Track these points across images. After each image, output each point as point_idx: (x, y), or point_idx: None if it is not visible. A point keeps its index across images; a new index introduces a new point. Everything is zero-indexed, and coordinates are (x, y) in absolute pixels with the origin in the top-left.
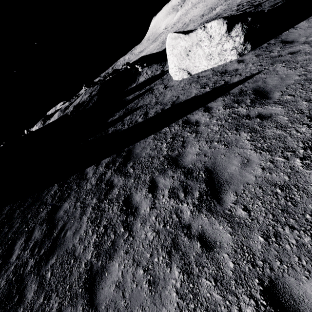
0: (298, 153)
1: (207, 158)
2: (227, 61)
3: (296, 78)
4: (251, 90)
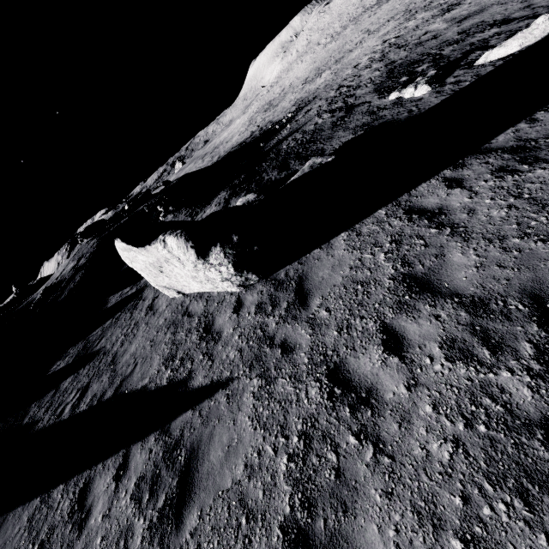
0: None
1: None
2: (228, 290)
3: (238, 473)
4: (185, 455)
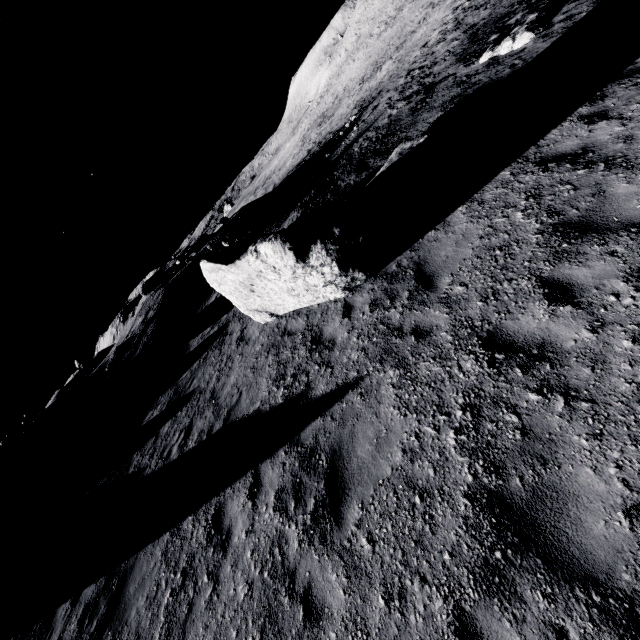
0: None
1: None
2: (330, 298)
3: (396, 460)
4: (327, 458)
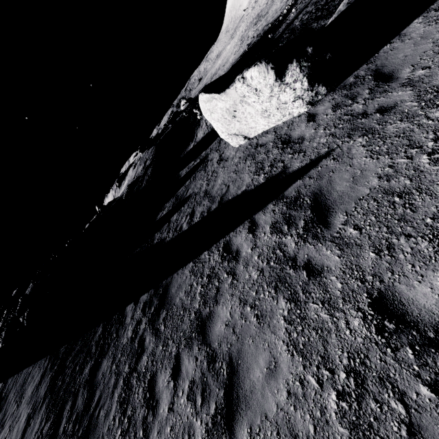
0: (337, 380)
1: (235, 338)
2: (294, 115)
3: (373, 184)
4: (310, 199)
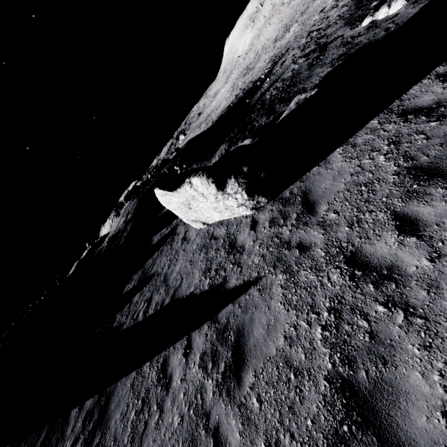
0: None
1: None
2: (243, 214)
3: (280, 344)
4: (234, 335)
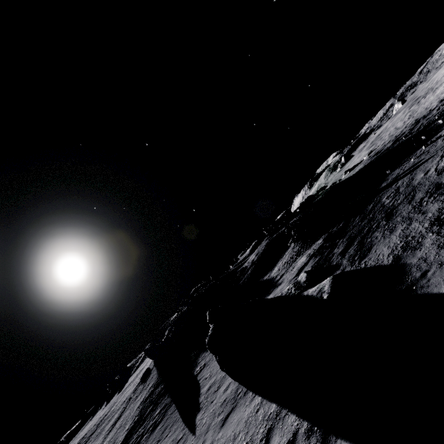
0: None
1: None
2: None
3: None
4: None
